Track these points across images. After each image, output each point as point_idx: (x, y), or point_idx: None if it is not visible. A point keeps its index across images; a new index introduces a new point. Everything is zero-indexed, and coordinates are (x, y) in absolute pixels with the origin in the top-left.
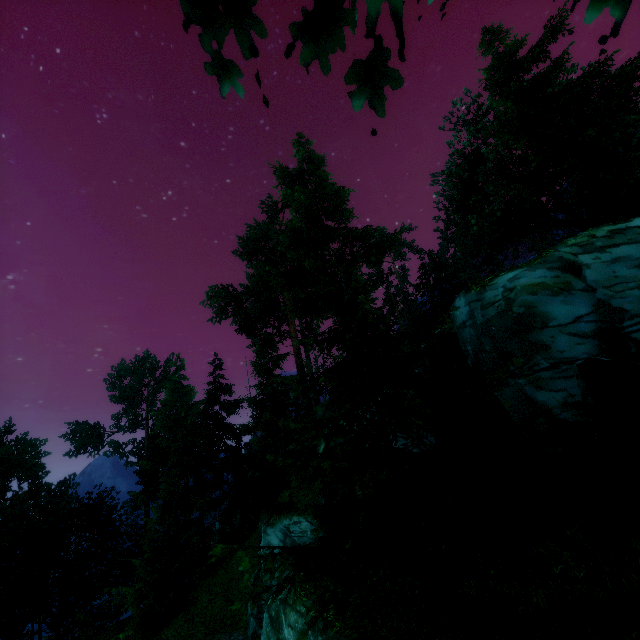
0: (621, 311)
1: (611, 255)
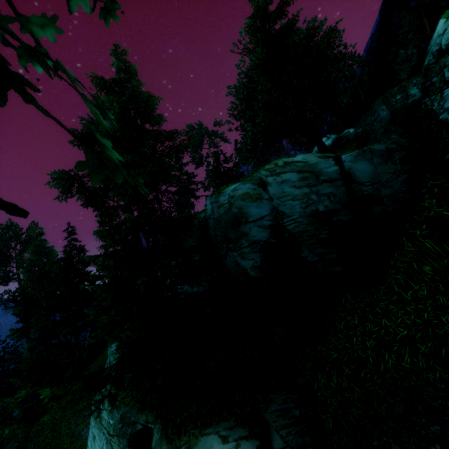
0: (284, 213)
1: (283, 178)
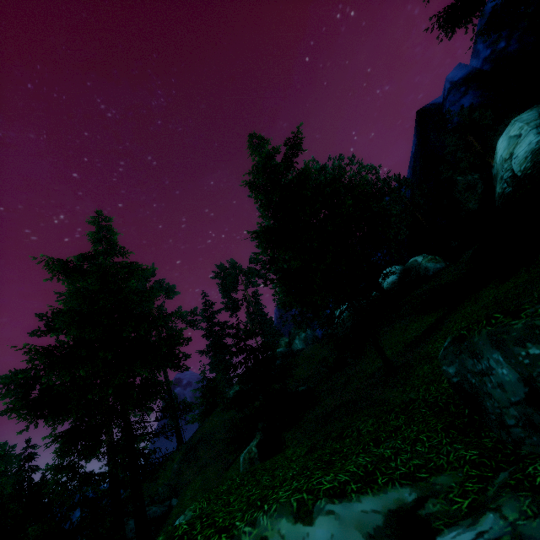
0: None
1: None
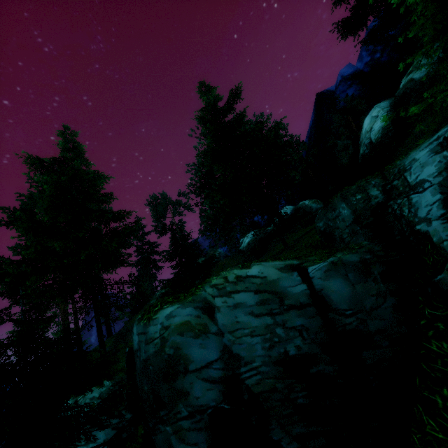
0: (240, 356)
1: (236, 300)
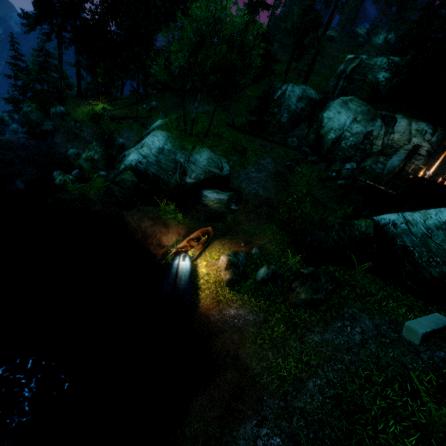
0: None
1: None
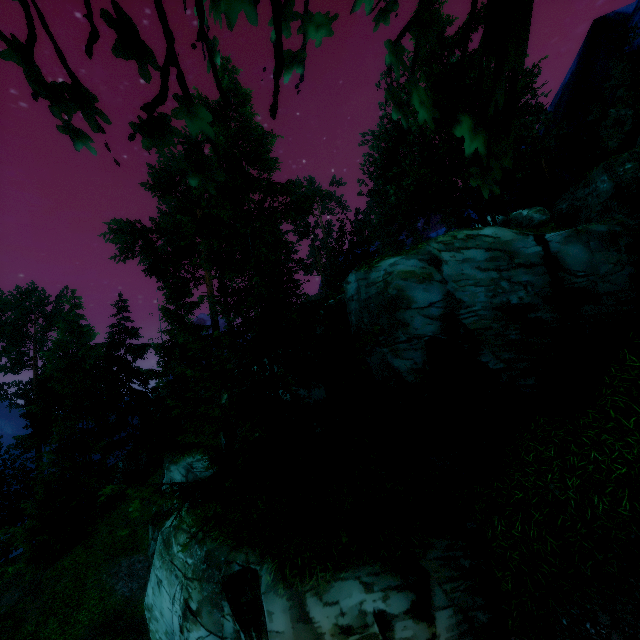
0: (460, 302)
1: (463, 256)
